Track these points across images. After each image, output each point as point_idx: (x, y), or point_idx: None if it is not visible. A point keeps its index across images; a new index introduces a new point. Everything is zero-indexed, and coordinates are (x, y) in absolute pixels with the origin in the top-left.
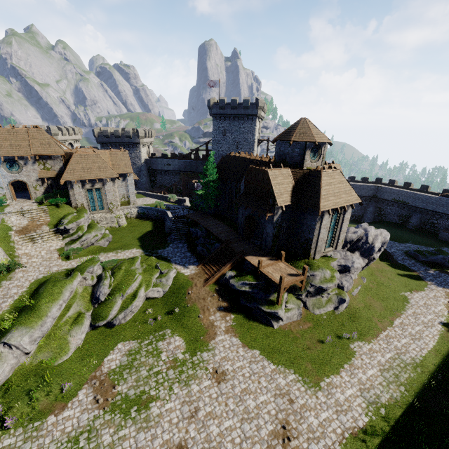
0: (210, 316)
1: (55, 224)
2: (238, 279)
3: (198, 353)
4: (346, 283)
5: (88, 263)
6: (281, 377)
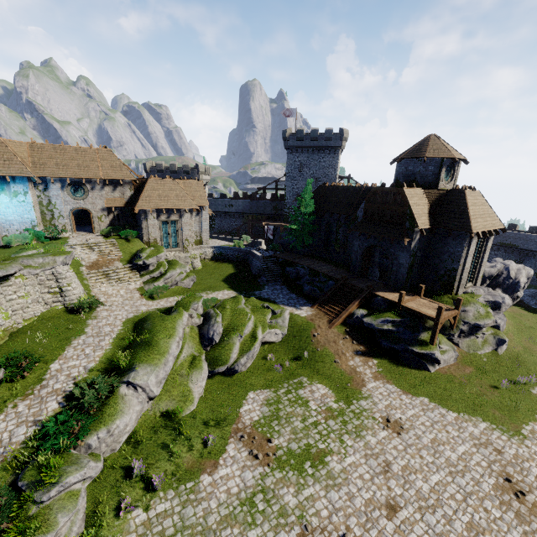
0: (349, 361)
1: (129, 260)
2: (376, 317)
3: (353, 401)
4: (500, 321)
5: (189, 299)
6: (471, 426)
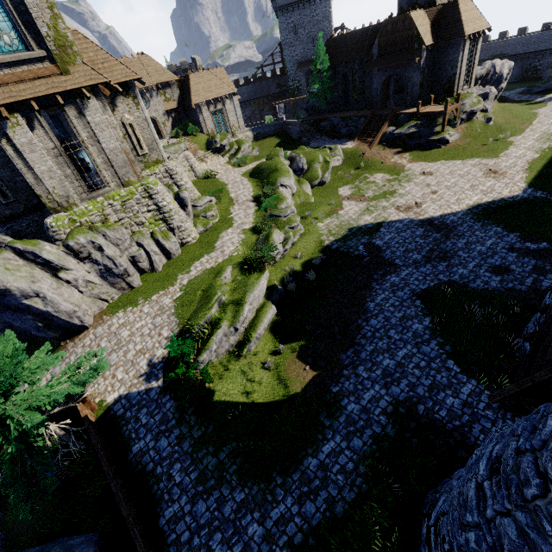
0: (391, 160)
1: (206, 149)
2: (403, 127)
3: (401, 174)
4: (488, 106)
5: (274, 152)
6: (470, 162)
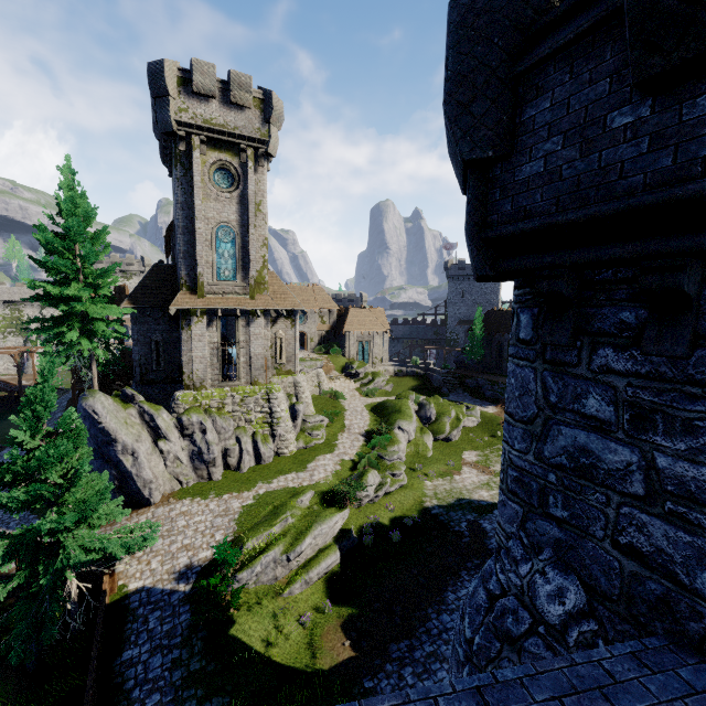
0: None
1: (341, 371)
2: None
3: None
4: None
5: (405, 393)
6: None
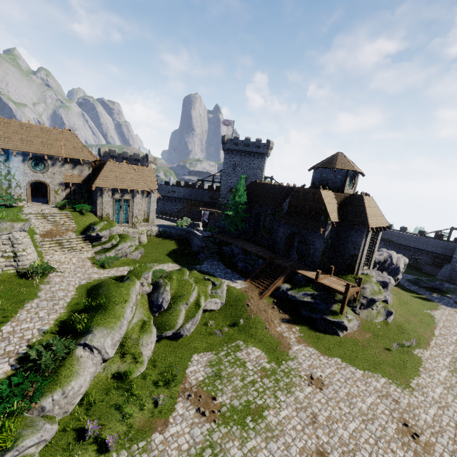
0: (277, 328)
1: (82, 231)
2: (298, 290)
3: (282, 362)
4: (388, 297)
5: (140, 269)
6: (374, 381)
